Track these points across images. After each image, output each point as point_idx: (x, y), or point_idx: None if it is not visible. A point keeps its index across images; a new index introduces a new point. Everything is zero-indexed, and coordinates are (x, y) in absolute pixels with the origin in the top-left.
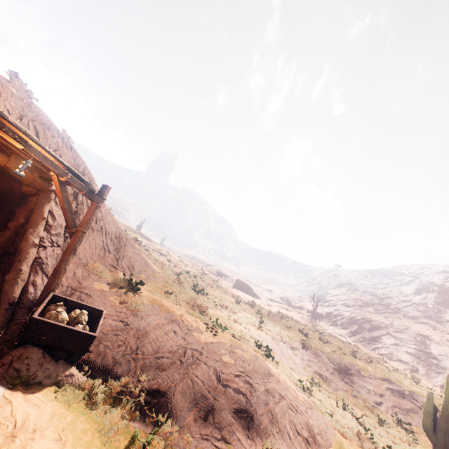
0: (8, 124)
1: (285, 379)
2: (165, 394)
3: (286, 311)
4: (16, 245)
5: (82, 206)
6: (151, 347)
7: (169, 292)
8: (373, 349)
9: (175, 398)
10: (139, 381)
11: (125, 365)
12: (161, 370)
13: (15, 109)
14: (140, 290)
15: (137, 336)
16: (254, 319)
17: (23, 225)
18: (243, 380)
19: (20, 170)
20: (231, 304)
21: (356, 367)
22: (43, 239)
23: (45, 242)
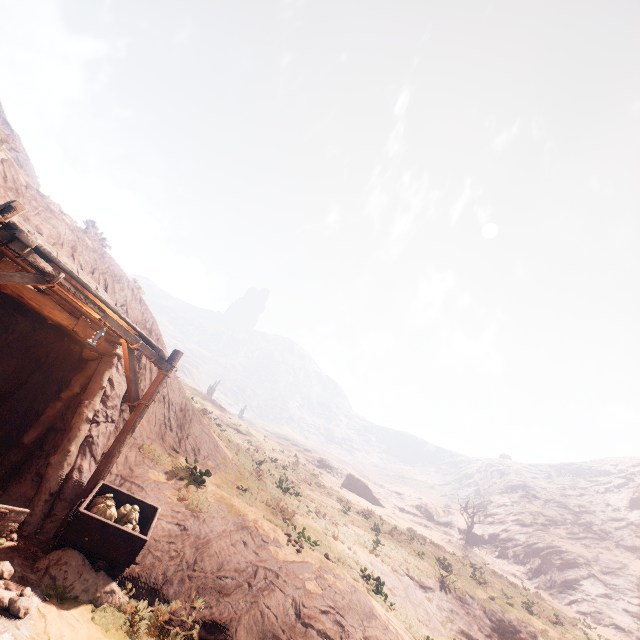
0: (90, 294)
1: (399, 627)
2: (226, 629)
3: (425, 529)
4: (66, 419)
5: (145, 370)
6: (213, 562)
7: (243, 489)
8: (569, 602)
9: (238, 635)
10: (194, 607)
11: (177, 585)
12: (223, 595)
13: (88, 263)
14: (205, 482)
15: (197, 545)
16: (366, 537)
17: (77, 395)
18: (333, 619)
19: (94, 340)
20: (335, 513)
21: (530, 629)
22: (97, 413)
23: (100, 416)
